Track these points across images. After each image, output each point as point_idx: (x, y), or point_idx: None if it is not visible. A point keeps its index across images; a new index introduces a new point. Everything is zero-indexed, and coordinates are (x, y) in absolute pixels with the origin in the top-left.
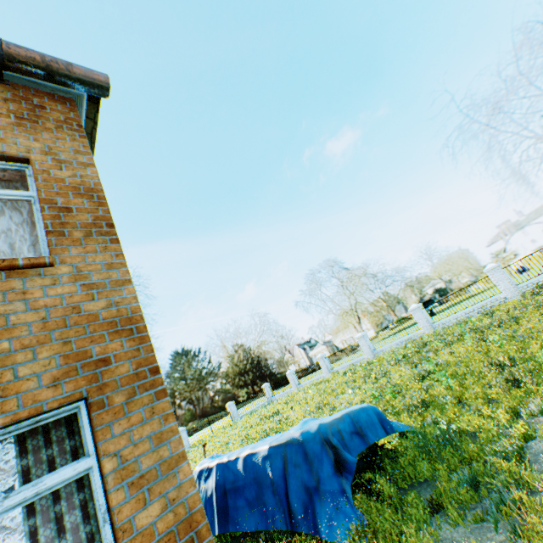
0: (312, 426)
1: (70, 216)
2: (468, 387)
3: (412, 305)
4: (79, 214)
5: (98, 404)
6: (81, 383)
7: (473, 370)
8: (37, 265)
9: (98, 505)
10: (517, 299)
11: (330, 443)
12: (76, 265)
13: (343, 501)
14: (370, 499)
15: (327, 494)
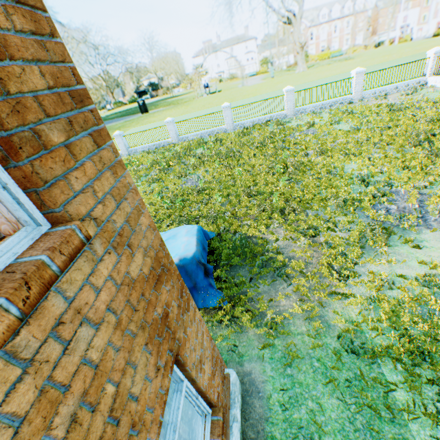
0: (188, 255)
1: (13, 77)
2: (234, 205)
3: (169, 118)
4: (23, 66)
5: (178, 350)
6: (167, 348)
7: (231, 192)
8: (76, 255)
9: (192, 395)
10: (231, 131)
11: (201, 262)
12: (93, 214)
13: (210, 289)
14: (219, 282)
15: (202, 288)
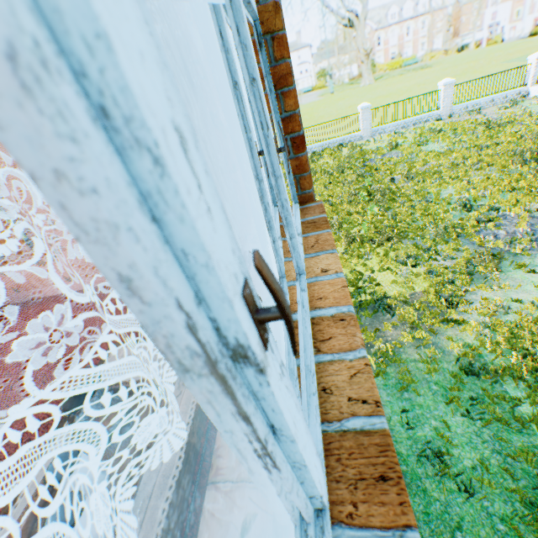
0: None
1: None
2: None
3: None
4: None
5: None
6: None
7: None
8: None
9: None
10: None
11: None
12: None
13: None
14: None
15: None
